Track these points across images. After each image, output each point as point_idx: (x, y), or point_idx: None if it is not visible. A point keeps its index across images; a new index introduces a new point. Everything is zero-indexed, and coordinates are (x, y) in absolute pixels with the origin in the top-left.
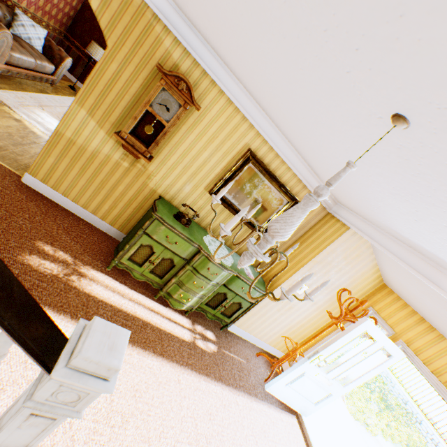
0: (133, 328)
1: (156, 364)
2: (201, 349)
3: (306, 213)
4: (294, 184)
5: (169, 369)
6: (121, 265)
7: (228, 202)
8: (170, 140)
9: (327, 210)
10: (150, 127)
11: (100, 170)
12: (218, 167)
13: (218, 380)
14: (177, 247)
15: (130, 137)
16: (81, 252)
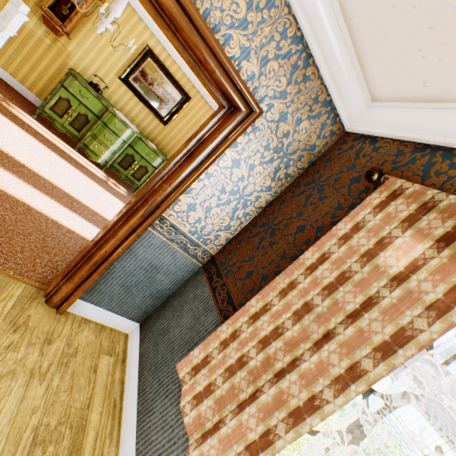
0: (53, 146)
1: (70, 167)
2: (112, 187)
3: (125, 0)
4: (185, 82)
5: (81, 174)
6: (45, 114)
7: (136, 89)
8: (84, 27)
9: (213, 110)
10: (66, 9)
11: (26, 43)
12: (125, 58)
13: (123, 202)
14: (90, 103)
15: (49, 12)
16: (10, 98)
